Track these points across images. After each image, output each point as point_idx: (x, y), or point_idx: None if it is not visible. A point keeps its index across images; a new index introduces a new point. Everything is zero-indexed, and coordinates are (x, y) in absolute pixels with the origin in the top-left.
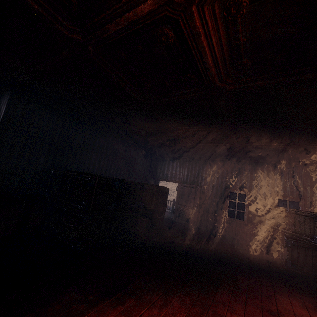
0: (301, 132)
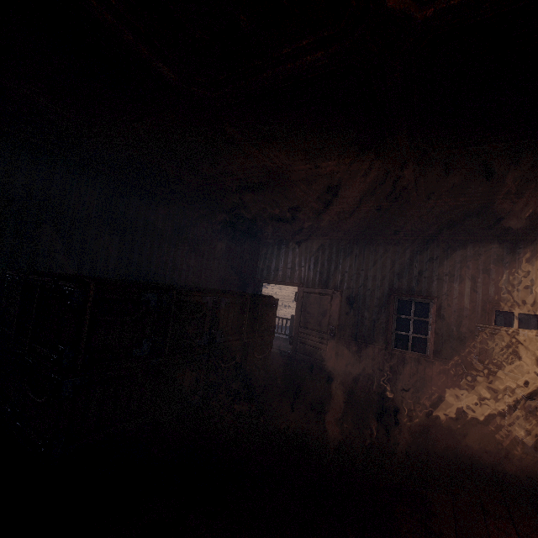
0: None
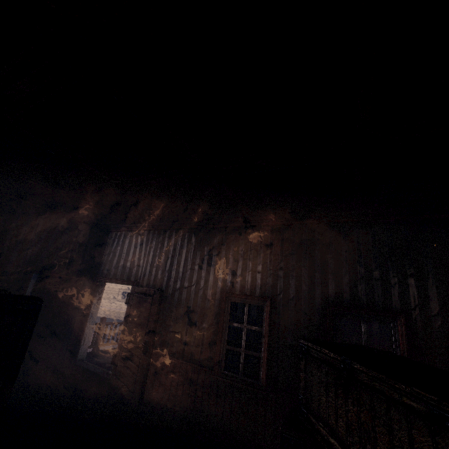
0: None
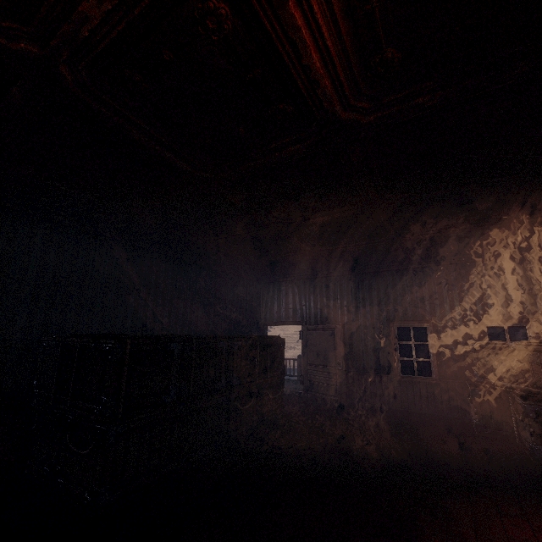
0: (512, 194)
